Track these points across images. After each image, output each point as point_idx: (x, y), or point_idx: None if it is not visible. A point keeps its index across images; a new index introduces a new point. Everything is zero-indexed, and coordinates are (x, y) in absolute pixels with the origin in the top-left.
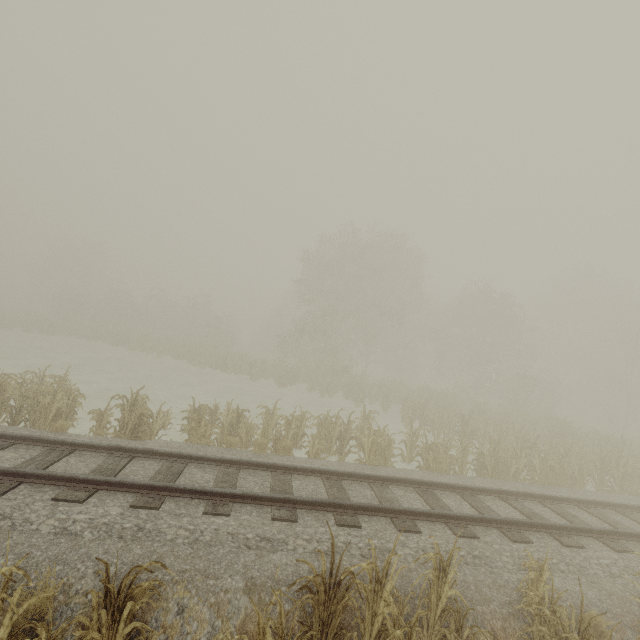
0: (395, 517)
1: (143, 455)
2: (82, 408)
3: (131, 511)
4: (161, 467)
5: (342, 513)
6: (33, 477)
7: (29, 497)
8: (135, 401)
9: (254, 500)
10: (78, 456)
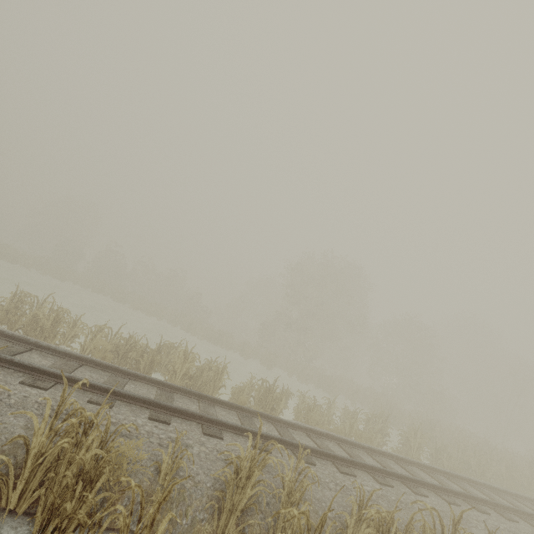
0: (495, 508)
1: (325, 437)
2: (224, 382)
3: (384, 487)
4: (346, 450)
5: (471, 502)
6: (313, 452)
7: (327, 468)
8: (273, 386)
9: (425, 486)
10: (294, 433)
